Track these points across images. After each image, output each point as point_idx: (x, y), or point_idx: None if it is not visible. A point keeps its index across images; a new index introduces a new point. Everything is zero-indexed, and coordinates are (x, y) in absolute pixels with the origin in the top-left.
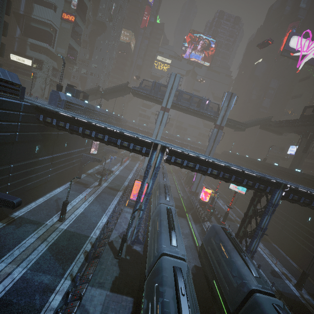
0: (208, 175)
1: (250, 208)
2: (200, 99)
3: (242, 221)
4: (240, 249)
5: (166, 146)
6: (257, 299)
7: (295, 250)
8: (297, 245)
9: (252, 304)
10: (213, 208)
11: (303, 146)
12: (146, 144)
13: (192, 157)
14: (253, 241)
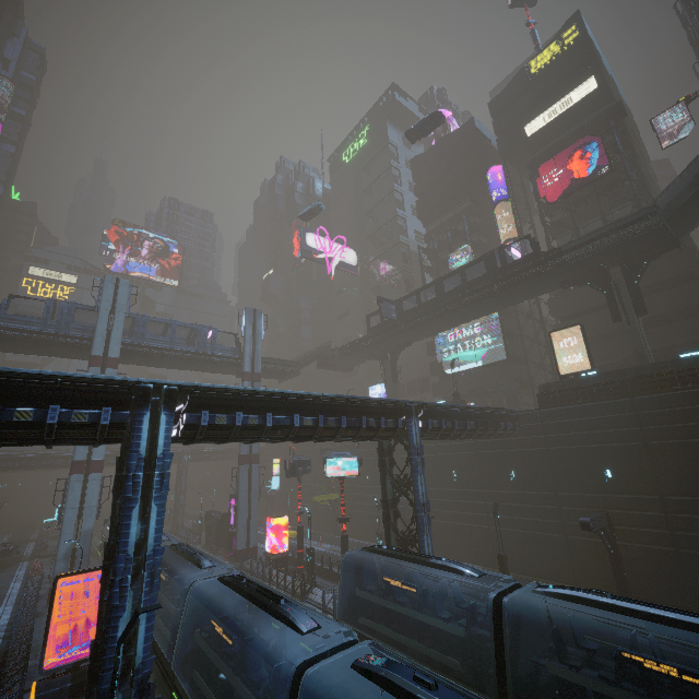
0: (296, 435)
1: (386, 485)
2: (191, 331)
3: (384, 520)
4: (424, 556)
5: (175, 391)
6: (512, 610)
7: (465, 541)
8: (463, 530)
9: (512, 632)
10: (310, 552)
11: (390, 373)
12: (113, 395)
13: (252, 398)
14: (423, 542)
